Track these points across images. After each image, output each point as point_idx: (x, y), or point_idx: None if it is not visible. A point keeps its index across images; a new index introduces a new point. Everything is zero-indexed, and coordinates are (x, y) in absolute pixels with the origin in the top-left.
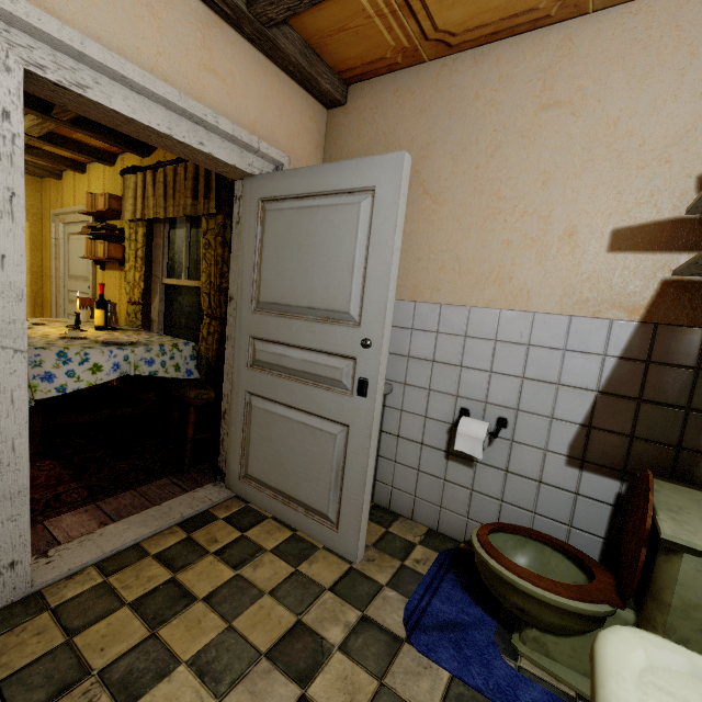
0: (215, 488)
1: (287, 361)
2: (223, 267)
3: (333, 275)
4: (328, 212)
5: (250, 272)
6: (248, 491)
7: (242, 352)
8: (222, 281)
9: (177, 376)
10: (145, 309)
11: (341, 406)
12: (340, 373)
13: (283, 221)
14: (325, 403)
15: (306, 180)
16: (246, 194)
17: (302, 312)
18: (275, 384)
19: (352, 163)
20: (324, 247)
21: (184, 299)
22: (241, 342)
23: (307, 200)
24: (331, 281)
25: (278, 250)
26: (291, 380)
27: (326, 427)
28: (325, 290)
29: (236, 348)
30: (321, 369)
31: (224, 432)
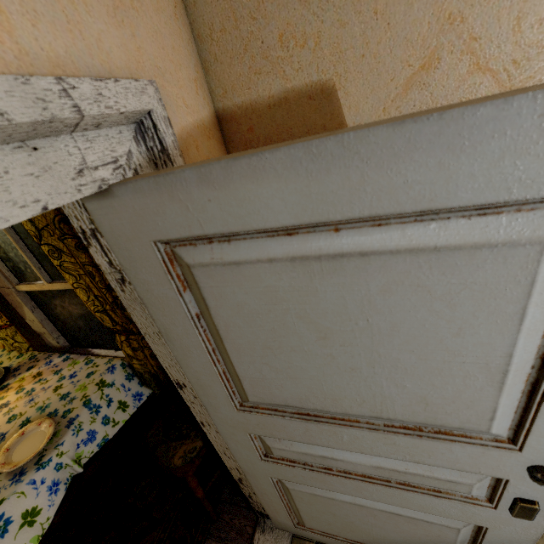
0: (268, 538)
1: (342, 465)
2: (102, 277)
3: (440, 383)
4: (406, 267)
5: (207, 365)
6: (313, 536)
7: (245, 447)
8: (113, 295)
9: (129, 415)
10: (19, 323)
11: (470, 513)
12: (466, 488)
13: (253, 286)
14: (433, 506)
15: (299, 188)
16: (110, 234)
17: (354, 416)
18: (325, 480)
19: (513, 114)
20: (401, 336)
21: (65, 302)
22: (237, 439)
23: (311, 234)
24: (434, 390)
25: (260, 337)
26: (354, 479)
27: (436, 519)
28: (415, 400)
29: (229, 442)
30: (421, 480)
31: (248, 492)
